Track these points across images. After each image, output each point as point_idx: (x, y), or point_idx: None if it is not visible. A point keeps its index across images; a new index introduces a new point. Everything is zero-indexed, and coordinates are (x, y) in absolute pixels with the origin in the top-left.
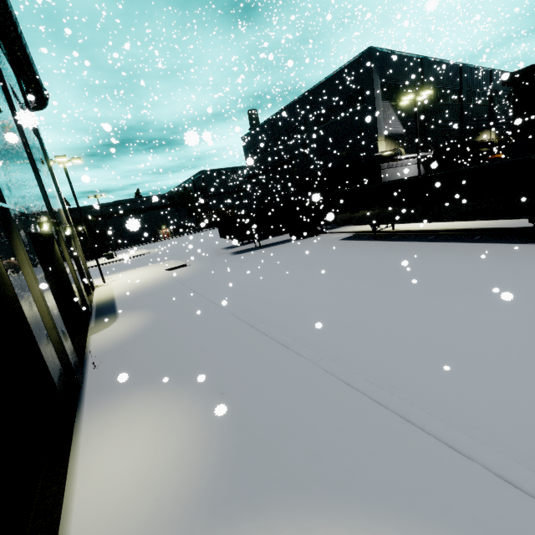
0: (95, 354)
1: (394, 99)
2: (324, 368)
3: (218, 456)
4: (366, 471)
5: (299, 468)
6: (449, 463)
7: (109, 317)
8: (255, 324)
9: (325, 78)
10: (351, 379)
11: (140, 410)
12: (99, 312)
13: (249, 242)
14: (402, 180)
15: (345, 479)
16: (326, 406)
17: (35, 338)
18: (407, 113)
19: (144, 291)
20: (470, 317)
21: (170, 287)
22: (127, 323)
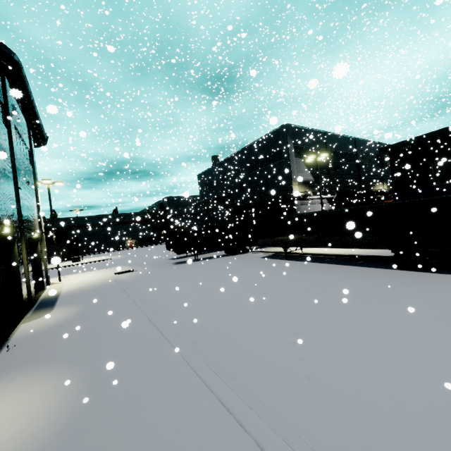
0: (16, 339)
1: (305, 157)
2: (185, 358)
3: (60, 428)
4: (166, 442)
5: (117, 439)
6: (231, 437)
7: (46, 309)
8: (155, 321)
9: (256, 140)
10: (199, 368)
11: (22, 387)
12: (40, 304)
13: (192, 255)
14: (302, 214)
15: (146, 448)
16: (168, 389)
17: None
18: (315, 167)
19: (87, 289)
20: (320, 323)
21: (109, 287)
22: (57, 315)
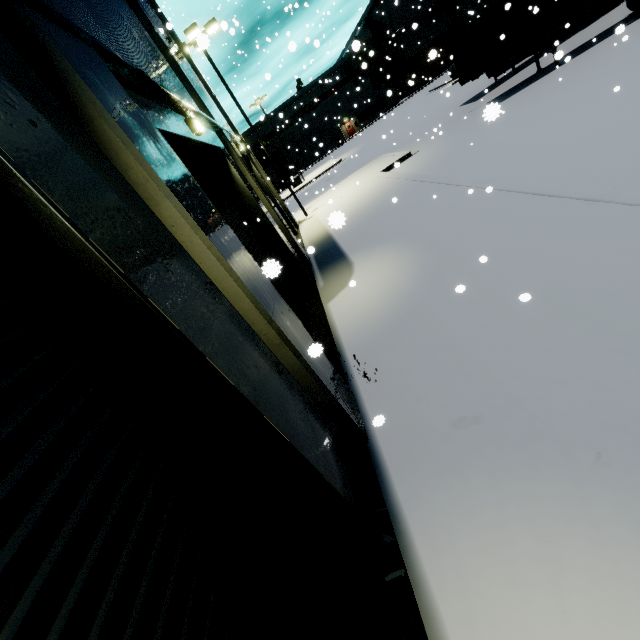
0: (353, 344)
1: None
2: None
3: None
4: None
5: None
6: None
7: (339, 266)
8: None
9: None
10: None
11: None
12: (319, 260)
13: (514, 72)
14: None
15: None
16: None
17: (253, 408)
18: None
19: (368, 212)
20: None
21: (410, 194)
22: (376, 275)
